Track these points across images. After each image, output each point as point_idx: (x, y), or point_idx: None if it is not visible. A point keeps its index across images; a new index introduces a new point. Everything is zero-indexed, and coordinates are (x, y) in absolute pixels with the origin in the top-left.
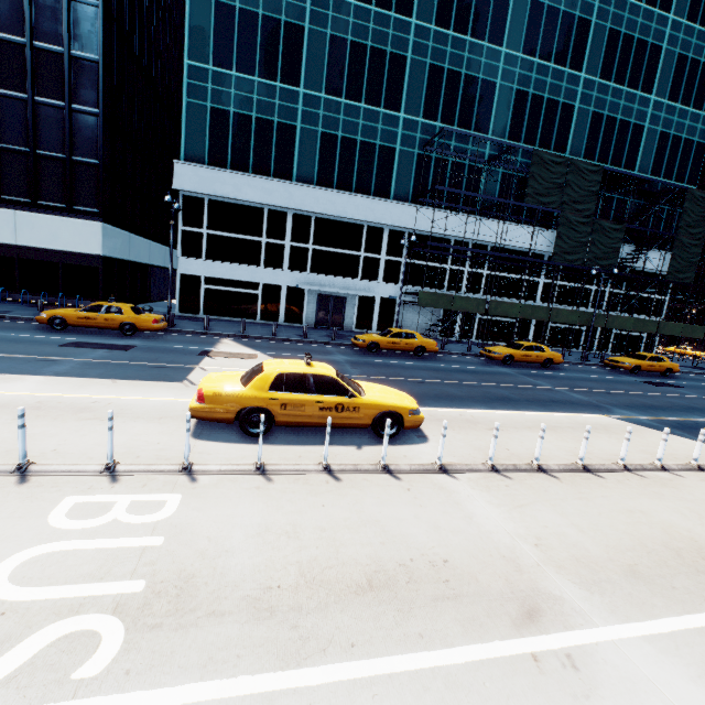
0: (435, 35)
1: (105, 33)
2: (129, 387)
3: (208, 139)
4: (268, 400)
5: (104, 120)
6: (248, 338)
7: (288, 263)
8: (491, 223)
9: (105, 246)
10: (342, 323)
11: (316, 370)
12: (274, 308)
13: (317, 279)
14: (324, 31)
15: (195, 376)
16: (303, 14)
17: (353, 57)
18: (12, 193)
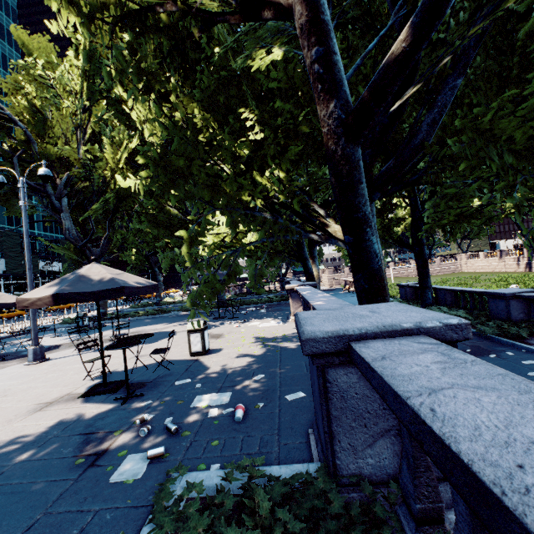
0: None
1: None
2: None
3: None
4: None
5: None
6: None
7: None
8: None
9: None
10: None
11: None
12: None
13: None
14: None
15: None
16: None
17: None
18: None
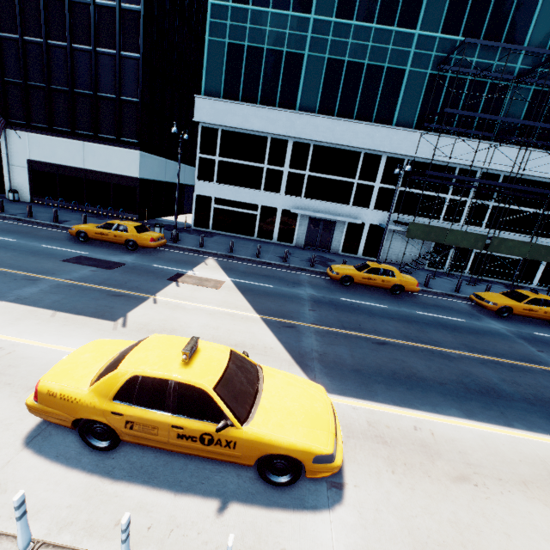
0: None
1: None
2: (58, 325)
3: (224, 74)
4: (109, 413)
5: (144, 63)
6: (232, 258)
7: (284, 188)
8: (509, 149)
9: (142, 170)
10: (329, 245)
11: (187, 375)
12: (270, 228)
13: (310, 203)
14: None
15: (137, 311)
16: None
17: None
18: (82, 128)
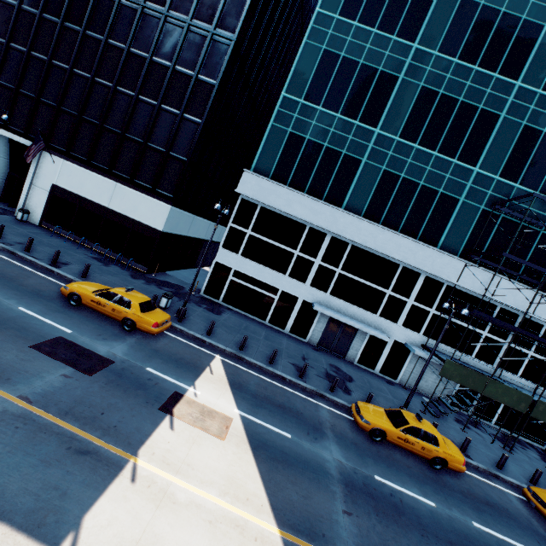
0: (540, 99)
1: (228, 65)
2: None
3: (279, 157)
4: None
5: (203, 129)
6: (242, 361)
7: (311, 279)
8: None
9: (167, 224)
10: (345, 351)
11: None
12: (285, 316)
13: (335, 302)
14: (417, 83)
15: (101, 510)
16: (401, 67)
17: (439, 109)
18: (120, 169)
